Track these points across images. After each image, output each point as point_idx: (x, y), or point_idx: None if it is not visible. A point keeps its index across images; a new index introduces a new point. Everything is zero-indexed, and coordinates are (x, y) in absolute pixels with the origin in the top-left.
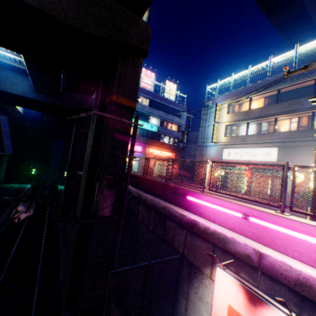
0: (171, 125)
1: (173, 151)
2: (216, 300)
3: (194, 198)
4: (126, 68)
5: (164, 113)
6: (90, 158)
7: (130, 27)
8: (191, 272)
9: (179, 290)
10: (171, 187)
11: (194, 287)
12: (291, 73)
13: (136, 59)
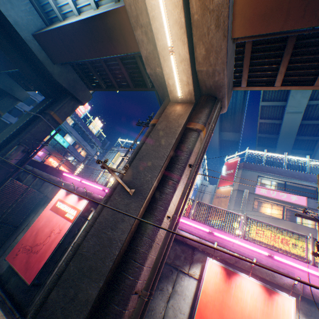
0: (82, 150)
1: (71, 170)
2: (54, 199)
3: (67, 174)
4: (69, 104)
5: (81, 138)
6: (13, 133)
7: (82, 91)
8: (47, 201)
9: (34, 211)
10: (58, 170)
11: (44, 207)
12: (122, 147)
13: (77, 103)
